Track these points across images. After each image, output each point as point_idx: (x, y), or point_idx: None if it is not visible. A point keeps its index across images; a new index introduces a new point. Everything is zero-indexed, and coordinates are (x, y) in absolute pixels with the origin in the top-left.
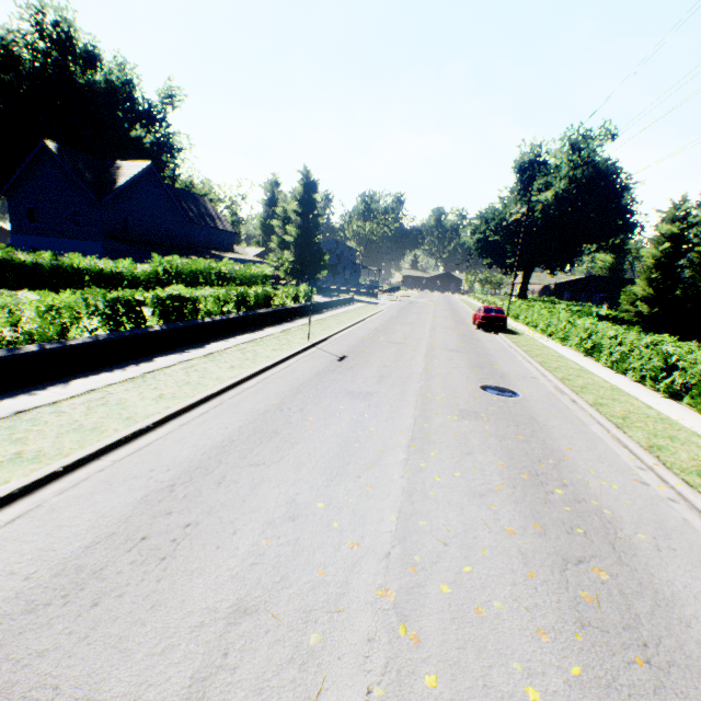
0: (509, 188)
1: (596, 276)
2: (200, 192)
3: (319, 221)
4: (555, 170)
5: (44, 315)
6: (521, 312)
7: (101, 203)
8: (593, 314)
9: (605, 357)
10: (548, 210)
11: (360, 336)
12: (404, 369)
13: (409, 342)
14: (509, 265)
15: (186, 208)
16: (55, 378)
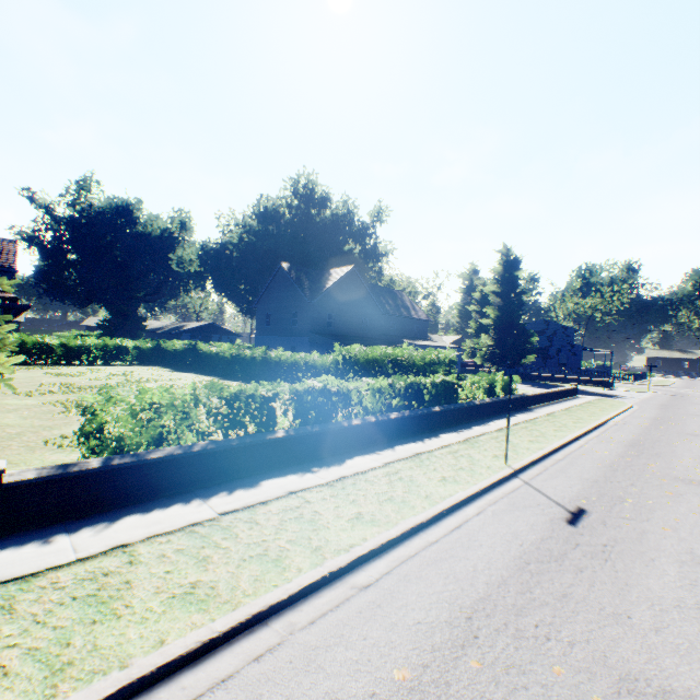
0: None
1: None
2: (399, 287)
3: (522, 299)
4: None
5: (137, 416)
6: None
7: (311, 304)
8: None
9: None
10: None
11: (603, 458)
12: None
13: None
14: None
15: (383, 302)
16: (114, 507)
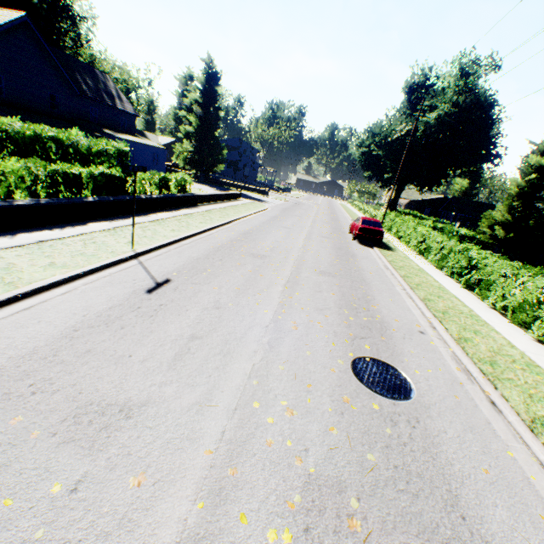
0: (396, 109)
1: (458, 198)
2: (104, 68)
3: (219, 115)
4: (442, 93)
5: None
6: (395, 225)
7: None
8: (453, 233)
9: (494, 298)
10: (429, 131)
11: (219, 243)
12: (244, 315)
13: (275, 255)
14: (387, 179)
15: (80, 80)
16: None
